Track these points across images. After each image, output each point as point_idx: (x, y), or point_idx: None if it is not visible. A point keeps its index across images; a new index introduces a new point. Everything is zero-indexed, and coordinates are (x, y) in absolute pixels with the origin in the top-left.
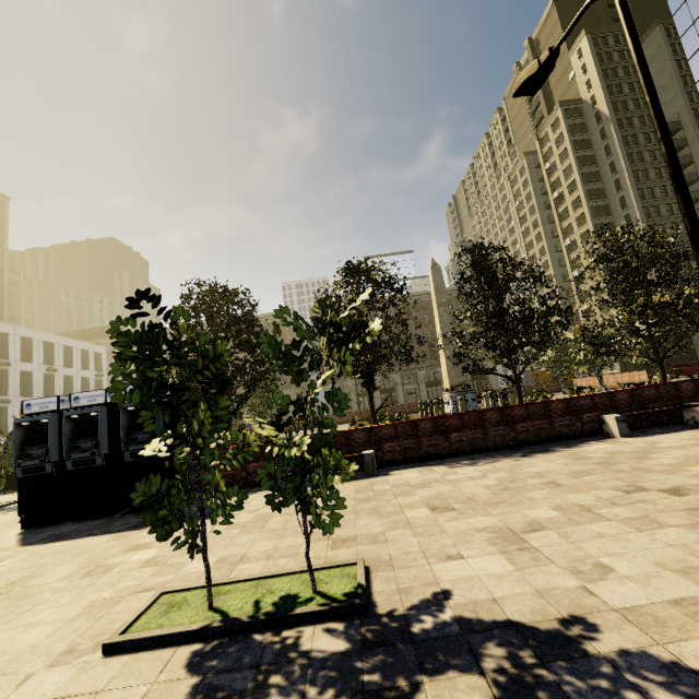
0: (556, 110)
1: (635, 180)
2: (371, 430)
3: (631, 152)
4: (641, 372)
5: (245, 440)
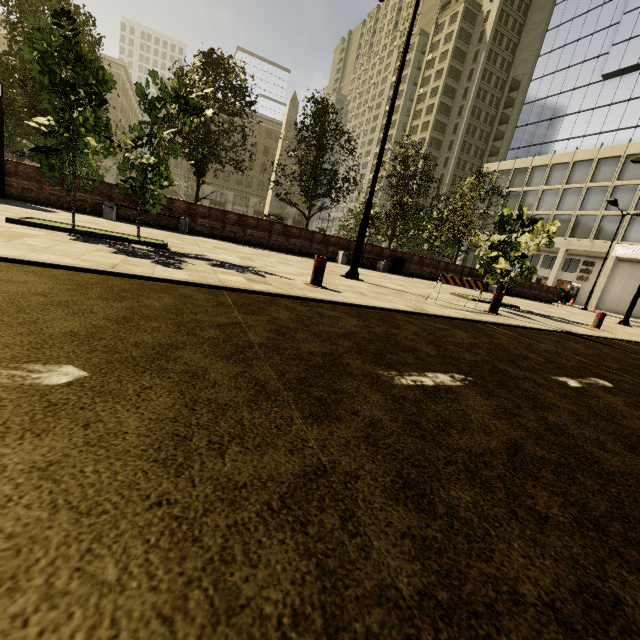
0: (461, 3)
1: (471, 114)
2: (191, 205)
3: (482, 88)
4: None
5: (111, 144)
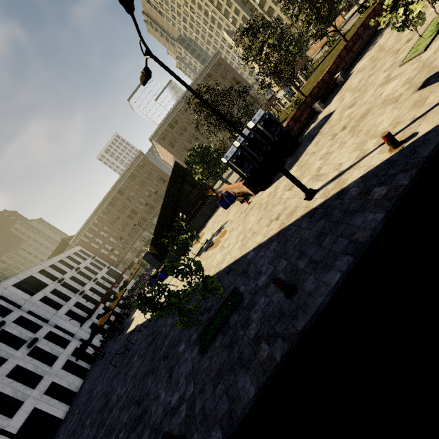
0: None
1: None
2: (328, 71)
3: None
4: (338, 18)
5: None
